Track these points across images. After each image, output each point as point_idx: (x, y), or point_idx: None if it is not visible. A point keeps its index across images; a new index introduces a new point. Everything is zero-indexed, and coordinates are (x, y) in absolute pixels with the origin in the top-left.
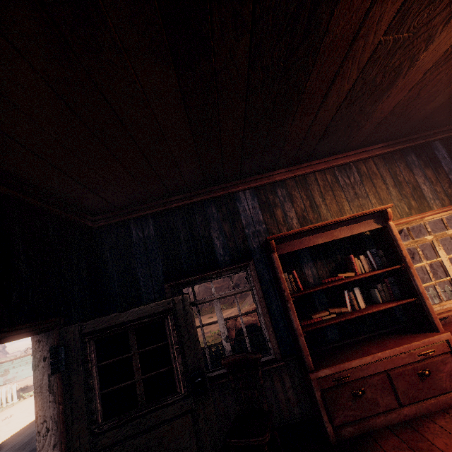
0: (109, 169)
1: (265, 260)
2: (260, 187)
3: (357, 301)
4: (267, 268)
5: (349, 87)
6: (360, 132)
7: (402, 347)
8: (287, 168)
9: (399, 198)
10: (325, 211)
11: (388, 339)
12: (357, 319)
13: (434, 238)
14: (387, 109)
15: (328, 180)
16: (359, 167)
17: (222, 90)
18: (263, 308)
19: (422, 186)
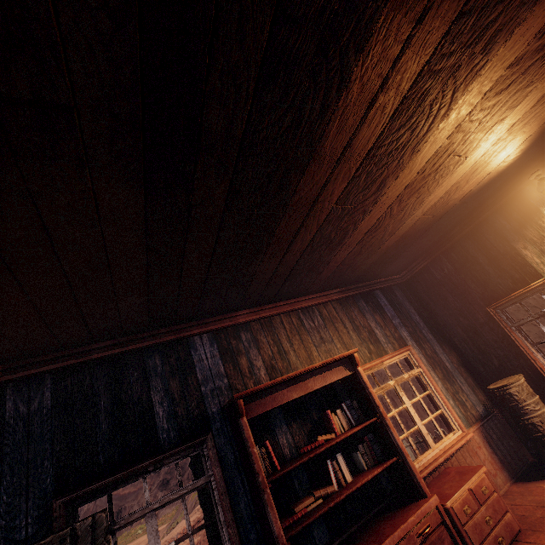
0: (1, 299)
1: (228, 429)
2: (220, 330)
3: (342, 472)
4: (231, 441)
5: (311, 238)
6: (320, 277)
7: (400, 530)
8: (251, 308)
9: (360, 342)
10: (295, 358)
11: (383, 521)
12: (344, 501)
13: (396, 383)
14: (340, 259)
15: (294, 323)
16: (321, 310)
17: (195, 223)
18: (227, 512)
19: (375, 330)
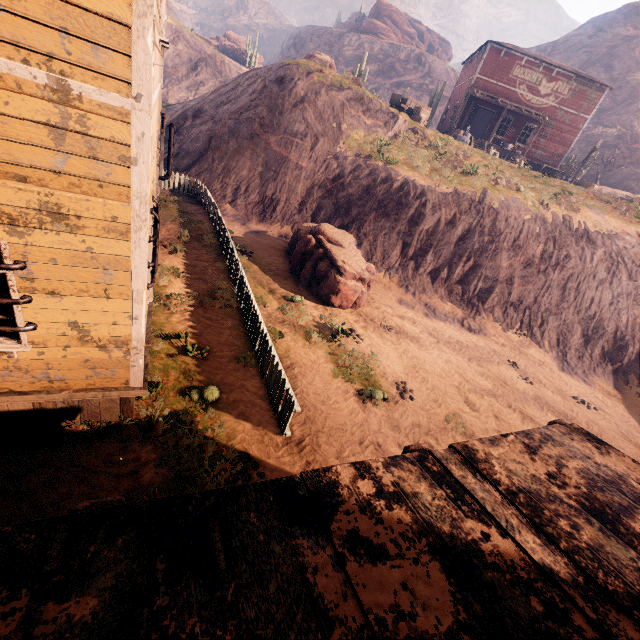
0: None
1: None
2: None
3: None
4: None
5: None
6: None
7: None
8: None
9: None
10: None
11: None
12: None
13: None
14: None
15: None
16: None
17: None
18: None
19: None
